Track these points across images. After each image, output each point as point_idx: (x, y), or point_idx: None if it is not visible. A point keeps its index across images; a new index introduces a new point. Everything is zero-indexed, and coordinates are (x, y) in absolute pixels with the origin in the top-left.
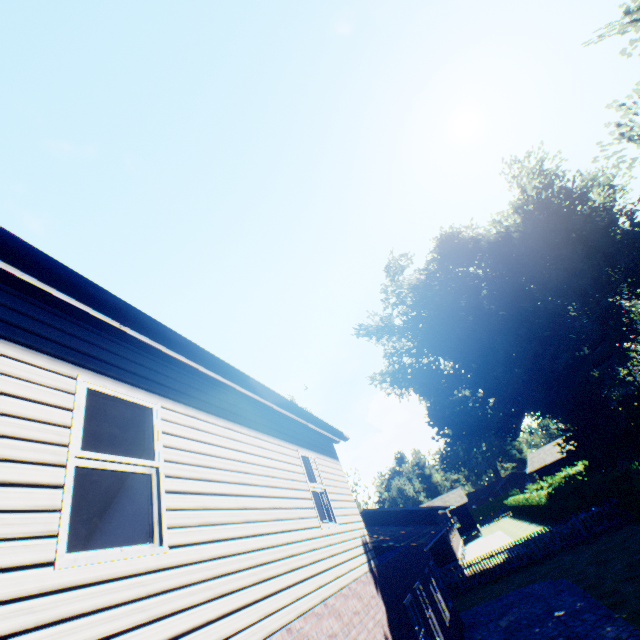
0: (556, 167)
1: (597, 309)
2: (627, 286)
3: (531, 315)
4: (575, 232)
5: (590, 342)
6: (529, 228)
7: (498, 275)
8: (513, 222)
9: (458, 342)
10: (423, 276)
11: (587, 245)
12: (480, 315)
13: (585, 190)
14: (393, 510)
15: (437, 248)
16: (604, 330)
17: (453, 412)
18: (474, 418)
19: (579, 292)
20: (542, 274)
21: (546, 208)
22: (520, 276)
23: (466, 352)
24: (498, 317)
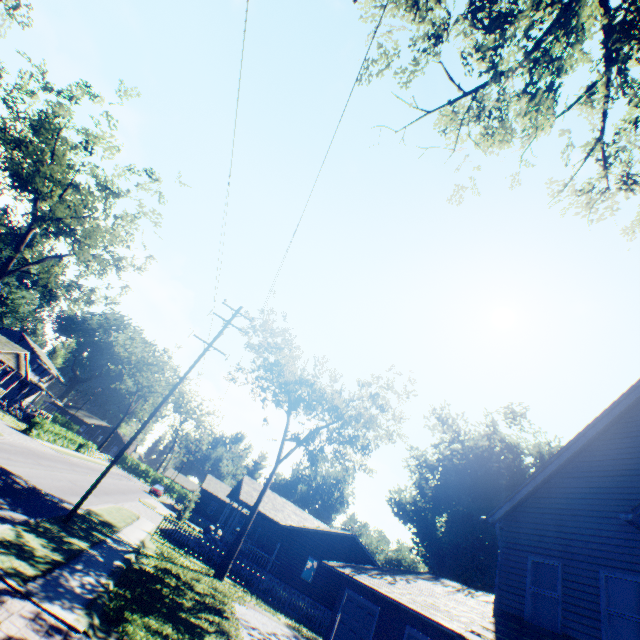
0: None
1: None
2: None
3: None
4: None
5: None
6: None
7: None
8: None
9: None
10: (527, 449)
11: None
12: None
13: None
14: (368, 557)
15: None
16: None
17: (440, 538)
18: (453, 561)
19: None
20: None
21: None
22: None
23: None
24: None
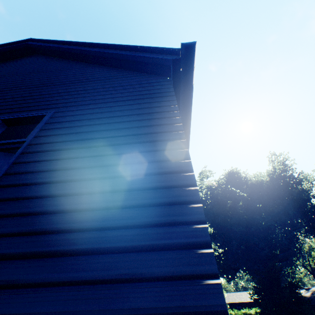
0: (291, 164)
1: (290, 234)
2: (305, 230)
3: (258, 223)
4: (291, 195)
5: (280, 248)
6: (271, 185)
7: (250, 199)
8: (265, 179)
9: (220, 221)
10: (215, 184)
11: (294, 203)
12: (235, 213)
13: (300, 180)
14: None
15: (227, 174)
16: (289, 246)
17: None
18: None
19: (283, 223)
20: (269, 207)
21: (283, 180)
22: (260, 203)
23: (222, 227)
24: (243, 218)
